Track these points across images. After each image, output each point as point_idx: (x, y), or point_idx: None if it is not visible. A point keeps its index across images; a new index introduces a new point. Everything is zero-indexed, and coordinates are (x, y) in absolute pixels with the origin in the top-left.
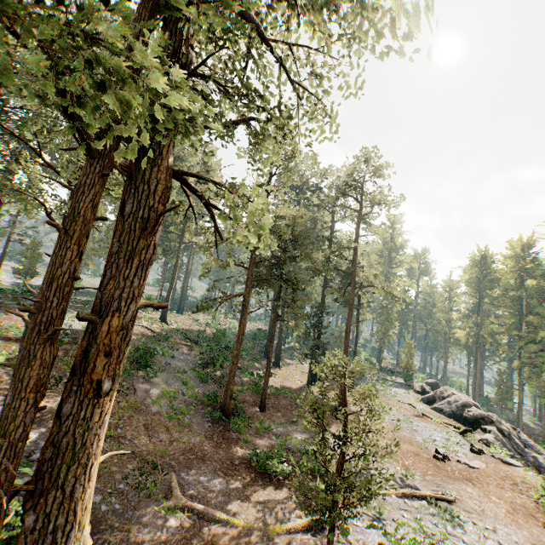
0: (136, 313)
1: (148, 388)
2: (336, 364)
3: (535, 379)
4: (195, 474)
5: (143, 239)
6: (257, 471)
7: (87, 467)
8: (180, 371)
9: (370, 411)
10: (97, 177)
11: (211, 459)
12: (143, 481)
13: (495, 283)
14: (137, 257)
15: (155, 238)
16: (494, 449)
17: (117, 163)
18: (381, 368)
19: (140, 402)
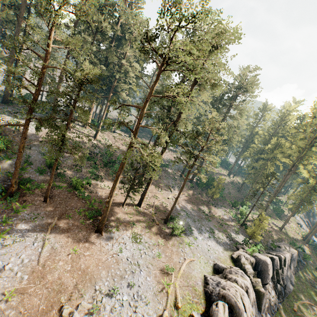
0: None
1: None
2: None
3: None
4: None
5: None
6: None
7: None
8: (27, 162)
9: None
10: None
11: None
12: None
13: None
14: None
15: None
16: None
17: None
18: (244, 224)
19: None
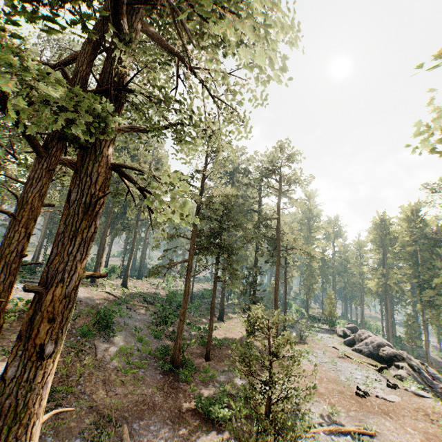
0: (78, 283)
1: (108, 346)
2: (260, 316)
3: (435, 319)
4: (146, 424)
5: (84, 220)
6: (202, 417)
7: (28, 426)
8: (136, 330)
9: (290, 357)
10: (45, 172)
11: (161, 408)
12: (98, 434)
13: (394, 241)
14: (79, 235)
15: (95, 218)
16: (407, 383)
17: (65, 160)
18: (309, 316)
19: (99, 359)
